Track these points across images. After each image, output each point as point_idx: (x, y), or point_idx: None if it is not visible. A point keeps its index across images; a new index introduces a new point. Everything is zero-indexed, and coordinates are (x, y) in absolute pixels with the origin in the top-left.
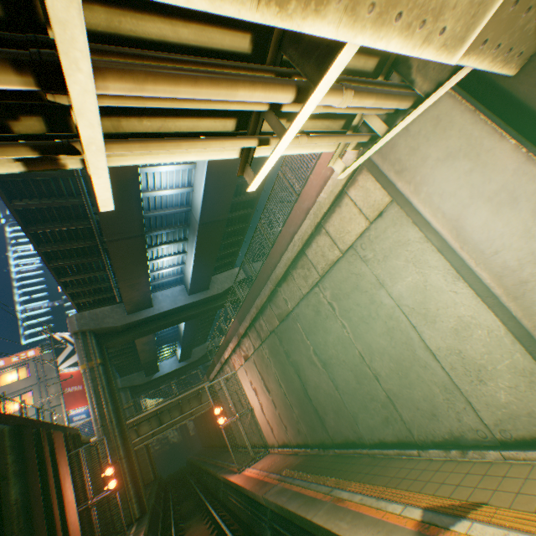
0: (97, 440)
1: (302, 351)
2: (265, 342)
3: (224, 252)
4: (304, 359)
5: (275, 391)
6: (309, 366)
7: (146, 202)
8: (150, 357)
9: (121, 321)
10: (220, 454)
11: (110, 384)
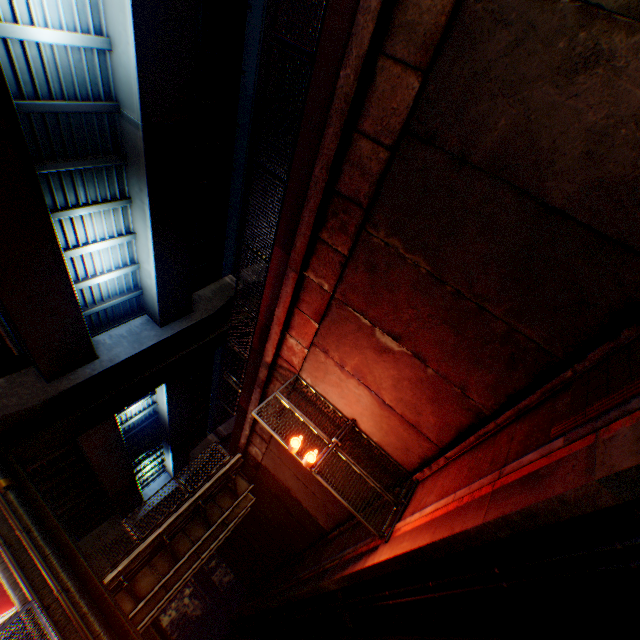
0: (8, 622)
1: (527, 74)
2: (373, 208)
3: (201, 241)
4: (535, 99)
5: (421, 317)
6: (560, 99)
7: (5, 68)
8: (122, 478)
9: (35, 397)
10: (294, 568)
11: (45, 522)
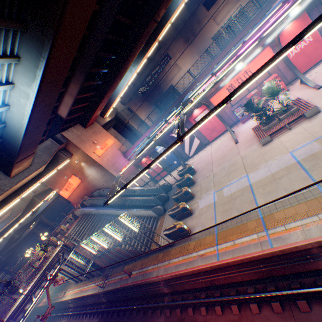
0: None
1: None
2: None
3: None
4: None
5: None
6: None
7: None
8: None
9: None
10: None
11: None
